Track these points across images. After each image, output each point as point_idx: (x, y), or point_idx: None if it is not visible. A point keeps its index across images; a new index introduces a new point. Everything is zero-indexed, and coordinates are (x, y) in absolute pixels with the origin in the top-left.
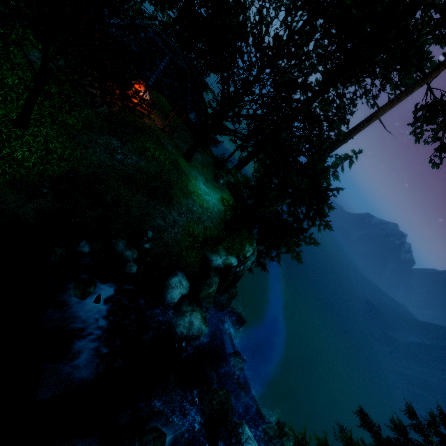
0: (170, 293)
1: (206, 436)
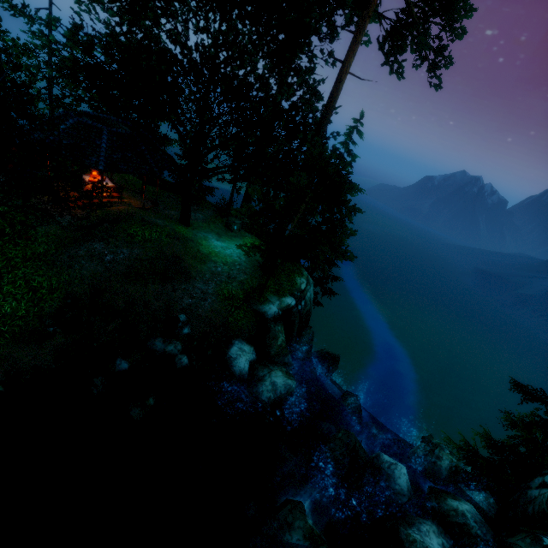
0: (236, 366)
1: (347, 485)
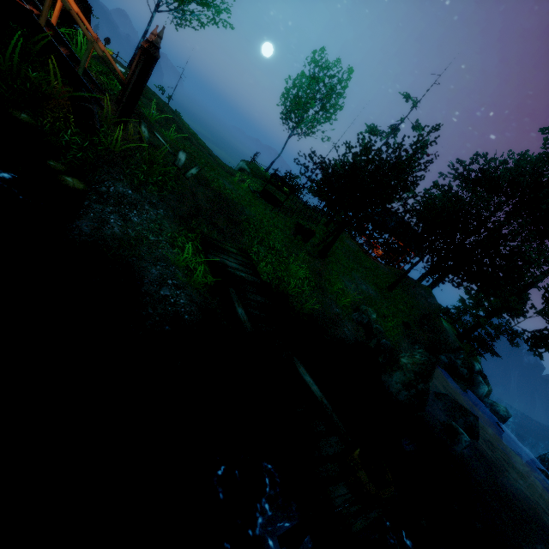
0: (482, 389)
1: None
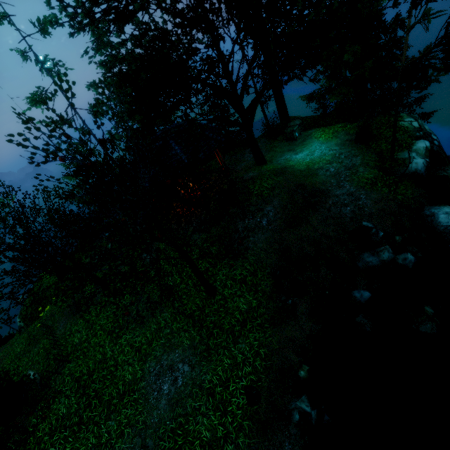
0: None
1: None
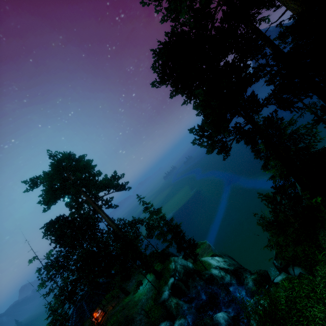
0: None
1: None
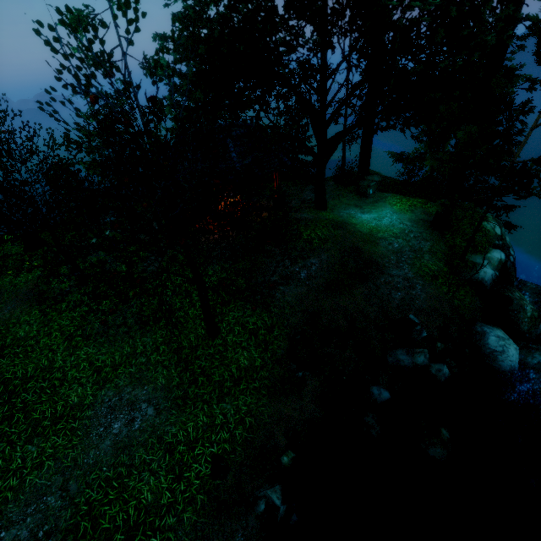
0: (505, 360)
1: None
